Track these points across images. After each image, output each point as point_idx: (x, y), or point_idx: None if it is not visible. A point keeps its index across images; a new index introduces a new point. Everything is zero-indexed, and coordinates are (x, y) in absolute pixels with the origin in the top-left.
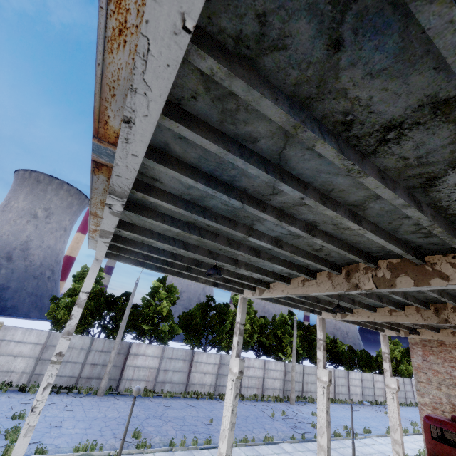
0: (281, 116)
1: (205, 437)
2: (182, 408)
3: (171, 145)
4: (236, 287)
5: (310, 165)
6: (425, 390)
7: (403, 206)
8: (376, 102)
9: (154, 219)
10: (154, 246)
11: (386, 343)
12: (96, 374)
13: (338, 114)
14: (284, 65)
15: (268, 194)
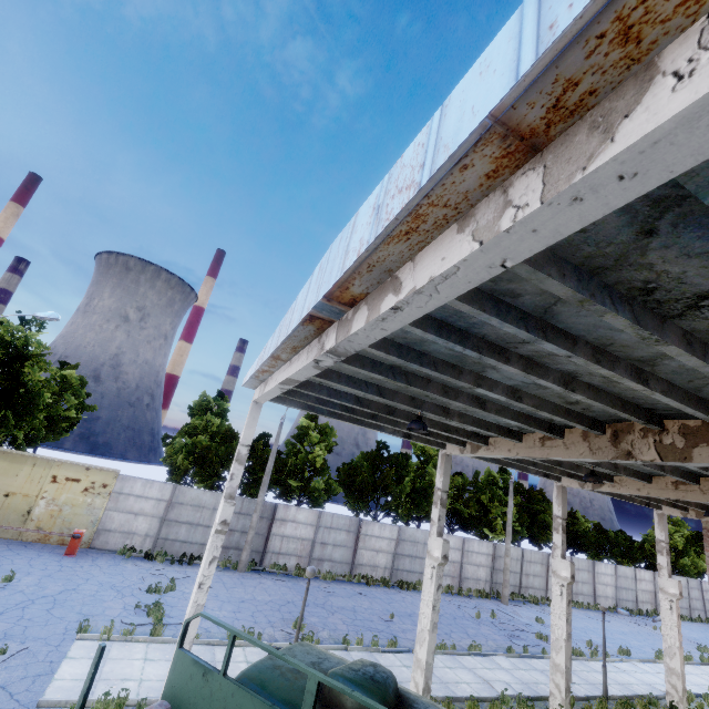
0: (567, 292)
1: (387, 638)
2: (350, 596)
3: None
4: (439, 441)
5: (585, 321)
6: None
7: None
8: (691, 276)
9: (352, 364)
10: (334, 388)
11: (663, 527)
12: (234, 543)
13: (637, 282)
14: (578, 242)
15: (515, 342)
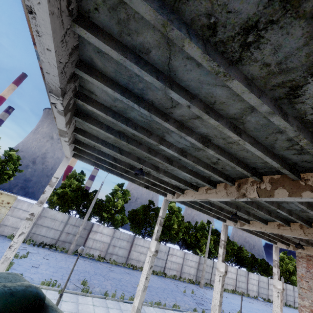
0: (151, 13)
1: (131, 295)
2: (121, 273)
3: (94, 60)
4: (160, 190)
5: (193, 76)
6: (306, 295)
7: (269, 114)
8: None
9: (95, 125)
10: (102, 151)
11: (277, 253)
12: (69, 240)
13: (203, 16)
14: None
15: (169, 107)
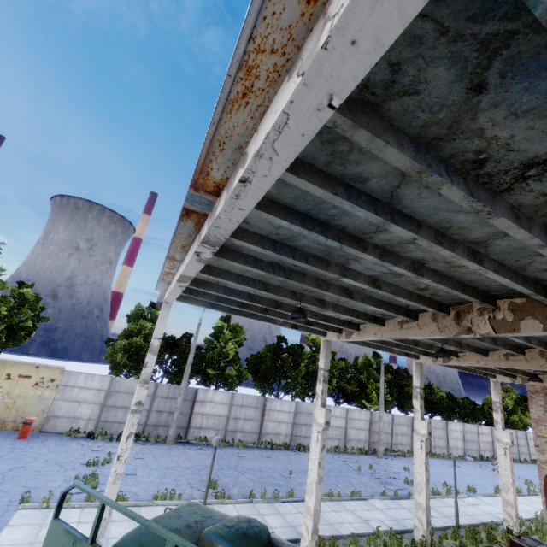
0: (406, 162)
1: (286, 490)
2: (257, 459)
3: None
4: (320, 329)
5: (427, 203)
6: (546, 445)
7: (539, 247)
8: (518, 140)
9: (237, 261)
10: (229, 287)
11: (498, 391)
12: (163, 422)
13: (470, 153)
14: (413, 108)
15: (370, 232)
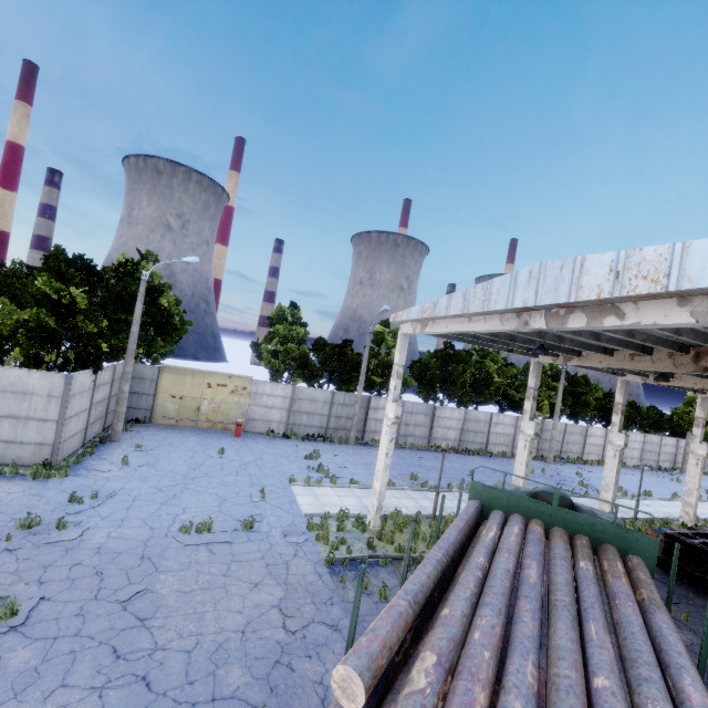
0: None
1: None
2: (434, 460)
3: None
4: None
5: None
6: None
7: None
8: None
9: None
10: None
11: (704, 407)
12: (342, 426)
13: None
14: None
15: None
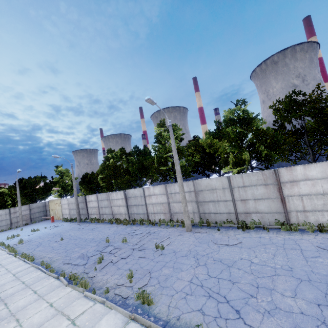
0: None
1: (31, 248)
2: (83, 230)
3: None
4: None
5: None
6: None
7: None
8: None
9: None
10: None
11: None
12: (81, 213)
13: None
14: None
15: None
